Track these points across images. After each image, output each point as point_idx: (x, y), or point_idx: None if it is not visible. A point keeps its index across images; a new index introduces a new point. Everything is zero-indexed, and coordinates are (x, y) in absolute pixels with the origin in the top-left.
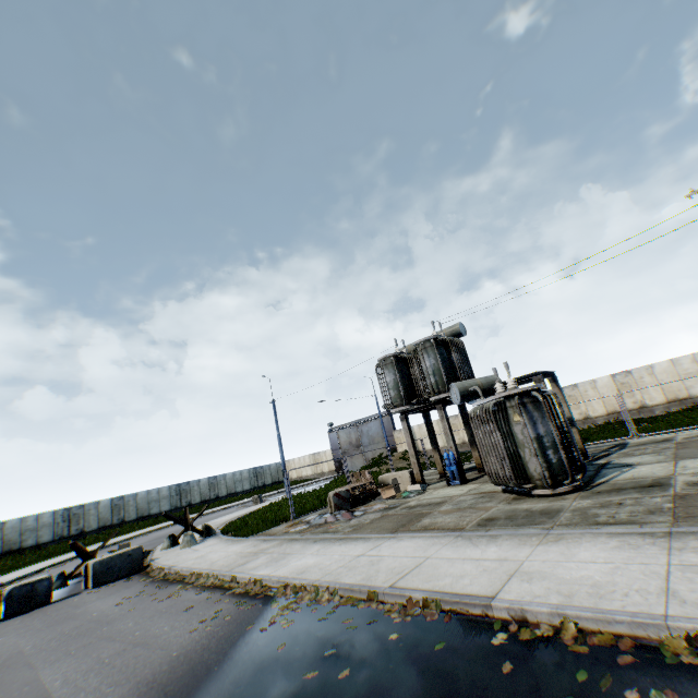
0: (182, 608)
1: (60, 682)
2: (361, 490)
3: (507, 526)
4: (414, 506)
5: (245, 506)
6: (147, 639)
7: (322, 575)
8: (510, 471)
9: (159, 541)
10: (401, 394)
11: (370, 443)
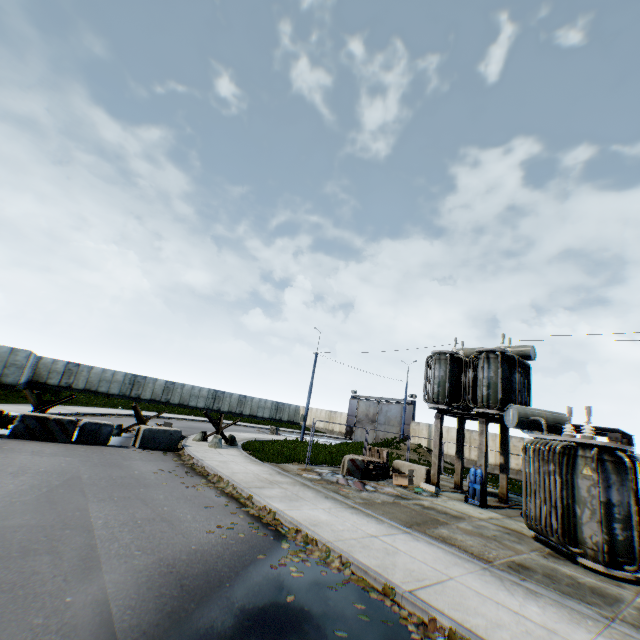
0: (203, 503)
1: (102, 522)
2: (374, 465)
3: (548, 585)
4: (428, 507)
5: (262, 431)
6: (172, 519)
7: (335, 538)
8: (558, 524)
9: (191, 431)
10: (445, 393)
11: (385, 422)
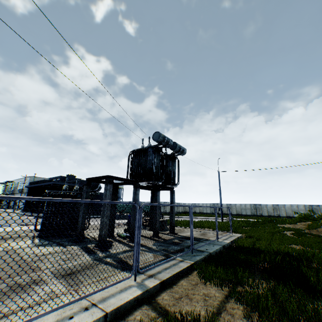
0: None
1: None
2: (148, 221)
3: None
4: None
5: None
6: None
7: None
8: None
9: None
10: None
11: None
